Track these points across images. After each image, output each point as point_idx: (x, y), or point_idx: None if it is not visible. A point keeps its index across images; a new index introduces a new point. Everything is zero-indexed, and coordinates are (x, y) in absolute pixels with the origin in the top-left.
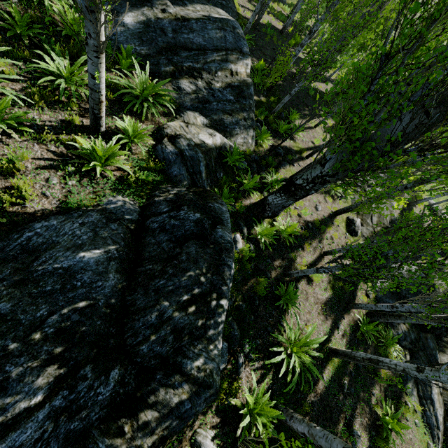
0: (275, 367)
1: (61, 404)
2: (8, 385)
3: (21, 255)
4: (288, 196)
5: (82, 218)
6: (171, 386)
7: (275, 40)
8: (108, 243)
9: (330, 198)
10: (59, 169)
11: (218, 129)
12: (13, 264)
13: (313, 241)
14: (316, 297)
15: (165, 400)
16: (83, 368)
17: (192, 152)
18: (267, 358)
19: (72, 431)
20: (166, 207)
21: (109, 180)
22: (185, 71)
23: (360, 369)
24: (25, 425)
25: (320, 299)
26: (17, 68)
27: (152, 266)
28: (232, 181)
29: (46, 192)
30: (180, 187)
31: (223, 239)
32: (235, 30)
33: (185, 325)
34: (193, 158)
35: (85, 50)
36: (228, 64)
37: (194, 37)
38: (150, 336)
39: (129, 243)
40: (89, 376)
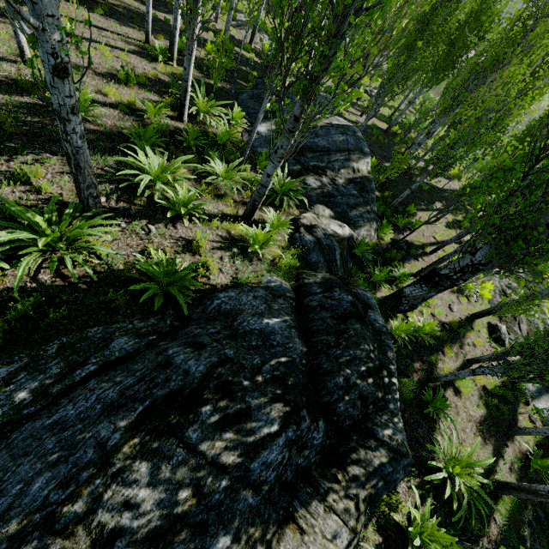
0: (434, 491)
1: (292, 437)
2: (251, 412)
3: (219, 317)
4: (431, 287)
5: (253, 292)
6: (369, 448)
7: (381, 139)
8: (282, 314)
9: (464, 298)
10: (227, 250)
11: (342, 221)
12: (219, 322)
13: (453, 345)
14: (468, 413)
15: (367, 459)
16: (302, 410)
17: (328, 241)
18: (423, 477)
19: (299, 466)
20: (318, 288)
21: (265, 262)
22: (310, 169)
23: (543, 521)
24: (271, 447)
25: (473, 416)
26: (187, 170)
27: (326, 337)
28: (362, 272)
29: (222, 269)
30: (322, 273)
31: (377, 322)
32: (355, 134)
33: (368, 393)
34: (329, 246)
35: (234, 155)
36: (350, 162)
37: (319, 141)
38: (343, 396)
39: (296, 317)
40: (307, 419)
